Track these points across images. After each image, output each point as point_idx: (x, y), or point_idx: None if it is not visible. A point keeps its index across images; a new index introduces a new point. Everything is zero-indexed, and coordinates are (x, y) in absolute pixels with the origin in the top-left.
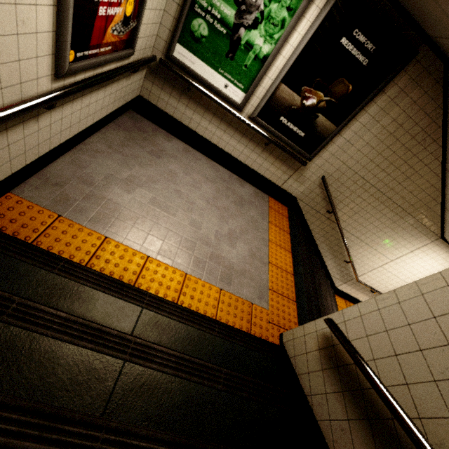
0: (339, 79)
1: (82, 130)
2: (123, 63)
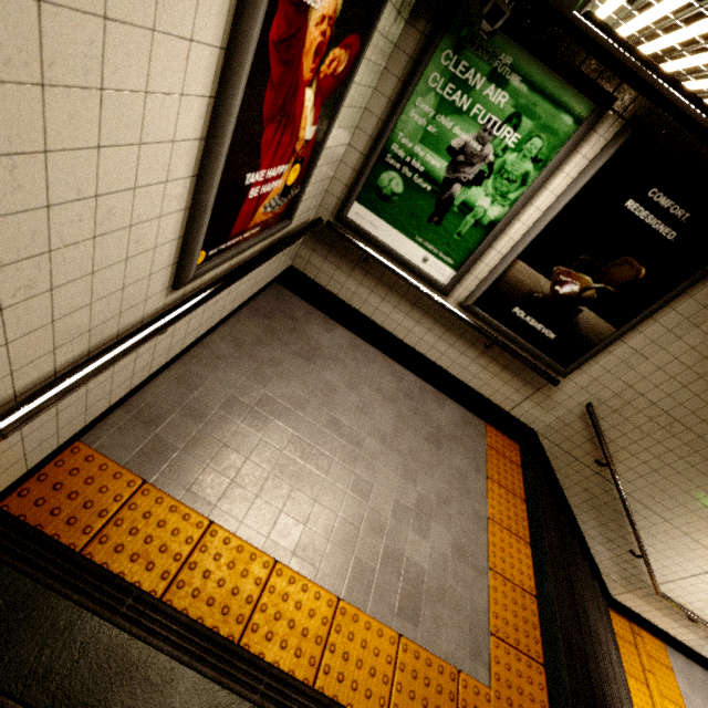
0: (621, 258)
1: (201, 335)
2: (273, 237)
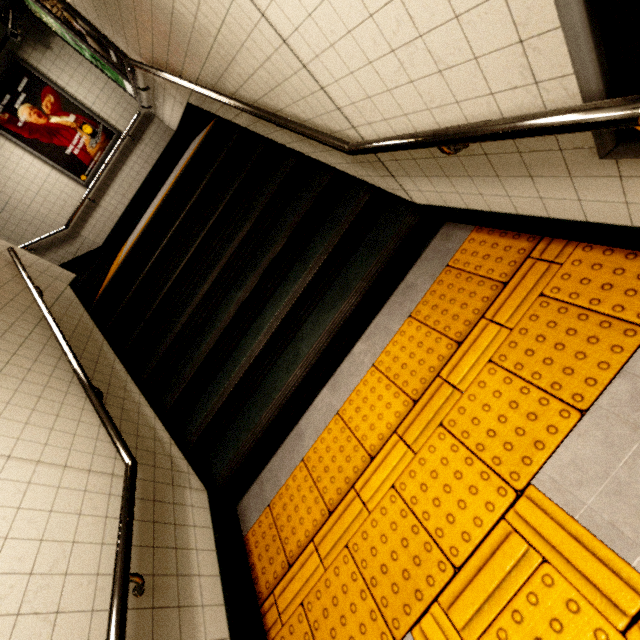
0: None
1: (137, 192)
2: (123, 144)
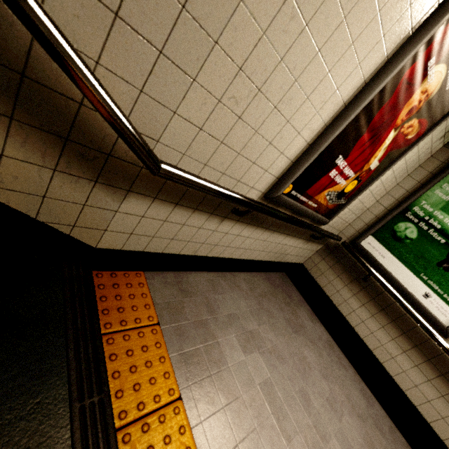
0: None
1: (241, 259)
2: None
